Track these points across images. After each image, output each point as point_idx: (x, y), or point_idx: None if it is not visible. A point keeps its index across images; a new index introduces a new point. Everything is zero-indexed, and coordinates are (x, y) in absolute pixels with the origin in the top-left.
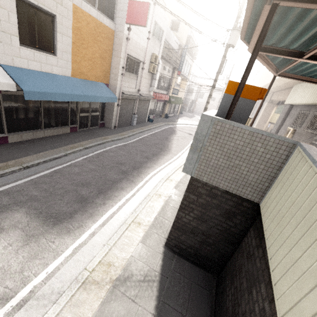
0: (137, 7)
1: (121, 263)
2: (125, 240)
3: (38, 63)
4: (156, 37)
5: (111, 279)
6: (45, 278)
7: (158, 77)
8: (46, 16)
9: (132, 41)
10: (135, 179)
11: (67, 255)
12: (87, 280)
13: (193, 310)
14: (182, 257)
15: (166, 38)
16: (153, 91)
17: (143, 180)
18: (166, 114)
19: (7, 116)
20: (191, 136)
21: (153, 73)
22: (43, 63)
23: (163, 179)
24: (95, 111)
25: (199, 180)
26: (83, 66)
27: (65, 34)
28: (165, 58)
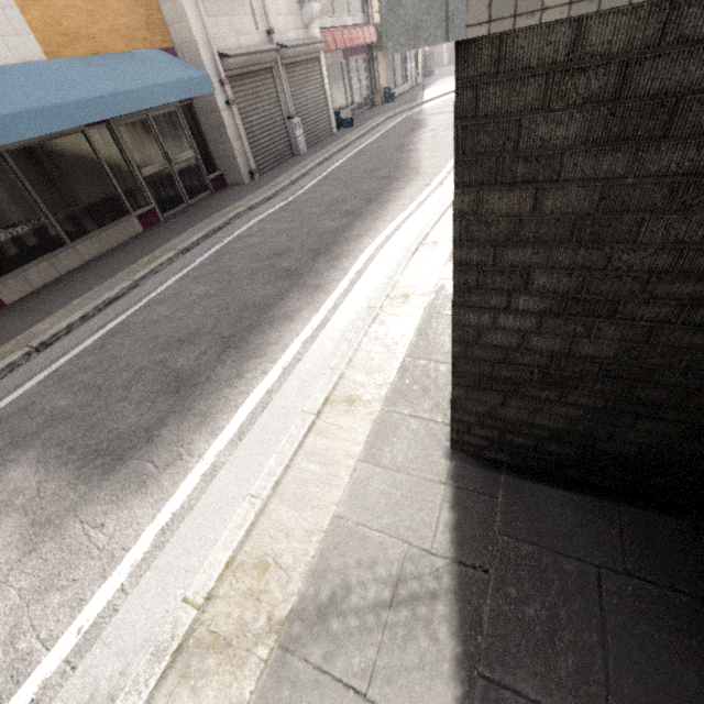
0: None
1: (303, 552)
2: (309, 469)
3: None
4: None
5: (271, 618)
6: (76, 648)
7: None
8: None
9: None
10: (325, 277)
11: (138, 559)
12: (193, 639)
13: (642, 702)
14: (528, 476)
15: None
16: (322, 28)
17: (347, 274)
18: (385, 91)
19: None
20: None
21: None
22: None
23: (408, 247)
24: (180, 148)
25: (520, 50)
26: (61, 7)
27: None
28: None
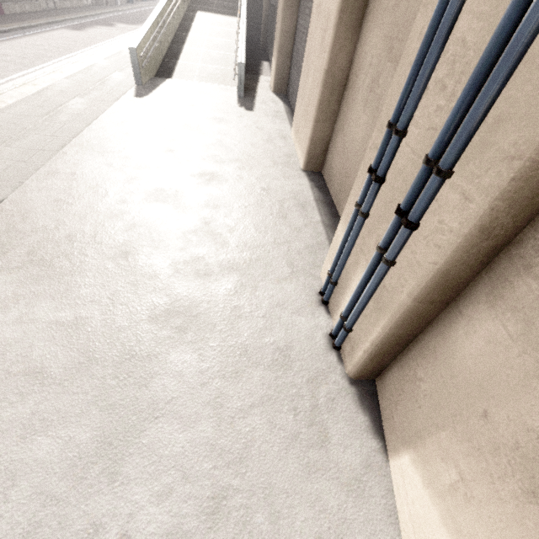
0: None
1: None
2: None
3: None
4: None
5: None
6: None
7: None
8: None
9: None
10: None
11: None
12: None
13: None
14: None
15: None
16: None
17: None
18: None
19: None
20: None
21: None
22: None
23: None
24: None
25: None
26: None
27: None
28: None
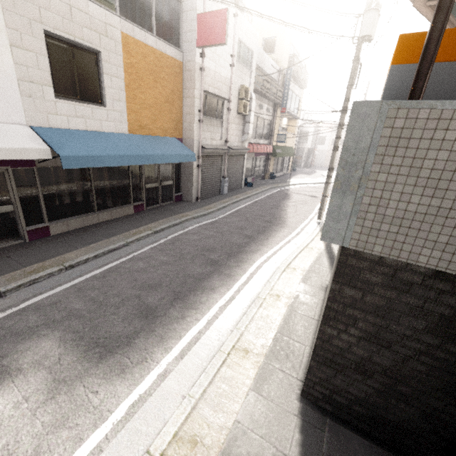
0: (211, 19)
1: (217, 439)
2: (222, 387)
3: (82, 119)
4: (243, 63)
5: None
6: None
7: (252, 119)
8: (88, 54)
9: (209, 72)
10: (233, 271)
11: (117, 420)
12: None
13: None
14: (341, 423)
15: (257, 63)
16: (248, 142)
17: (246, 272)
18: (271, 174)
19: (47, 197)
20: (316, 199)
21: (244, 113)
22: (89, 119)
23: (280, 267)
24: (167, 179)
25: (363, 253)
26: (143, 116)
27: (115, 75)
28: (260, 91)
